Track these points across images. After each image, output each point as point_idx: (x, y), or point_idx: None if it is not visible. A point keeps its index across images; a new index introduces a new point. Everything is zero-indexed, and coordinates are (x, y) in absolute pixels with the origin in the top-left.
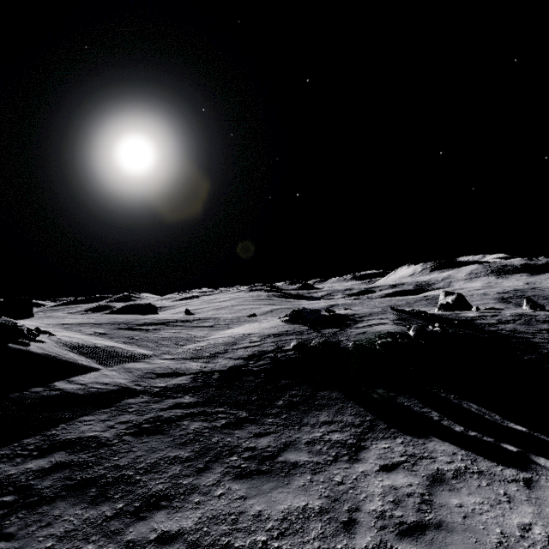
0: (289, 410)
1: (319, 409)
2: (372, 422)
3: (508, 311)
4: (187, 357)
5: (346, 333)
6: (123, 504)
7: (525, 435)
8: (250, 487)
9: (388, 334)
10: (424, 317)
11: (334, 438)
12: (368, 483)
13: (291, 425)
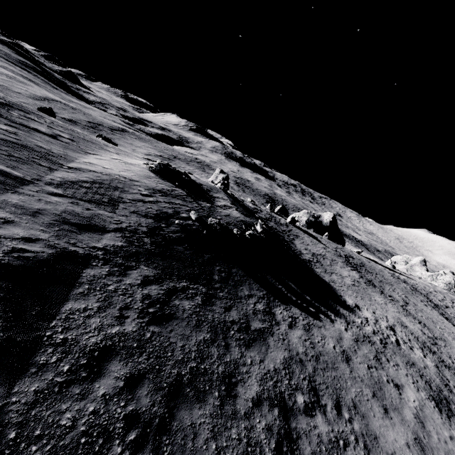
0: (226, 285)
1: (240, 285)
2: (267, 295)
3: (261, 207)
4: (80, 197)
5: (218, 212)
6: (217, 392)
7: (311, 302)
8: (258, 353)
9: (242, 222)
10: (239, 204)
11: (260, 308)
12: (291, 337)
13: (235, 298)
